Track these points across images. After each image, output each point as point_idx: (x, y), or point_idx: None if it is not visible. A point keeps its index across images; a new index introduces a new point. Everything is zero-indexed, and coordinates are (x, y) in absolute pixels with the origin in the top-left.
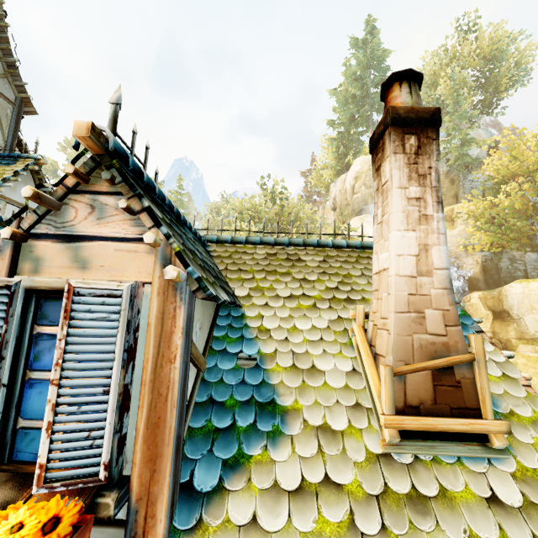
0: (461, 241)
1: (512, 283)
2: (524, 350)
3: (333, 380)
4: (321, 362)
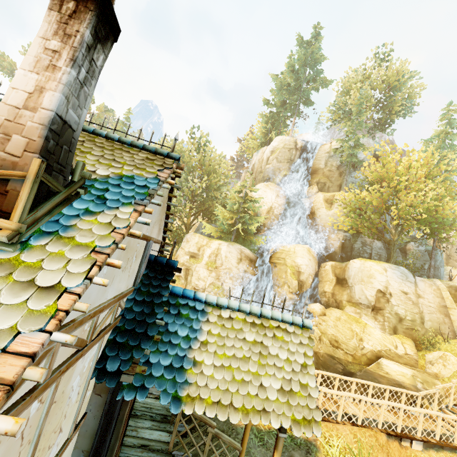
0: (331, 220)
1: (355, 259)
2: (349, 311)
3: None
4: None
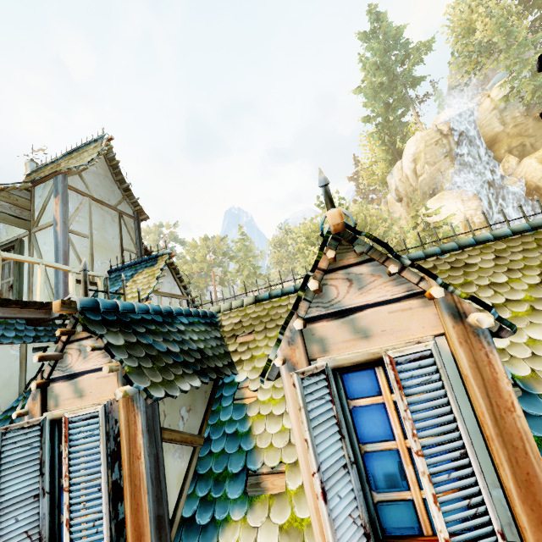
0: None
1: None
2: None
3: None
4: None
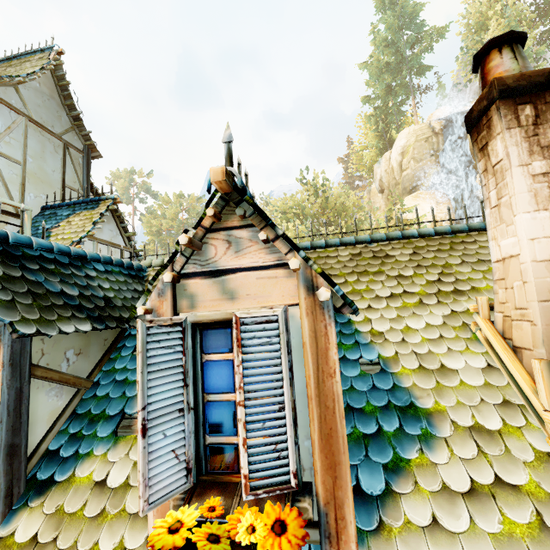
0: None
1: None
2: None
3: (469, 378)
4: (450, 361)
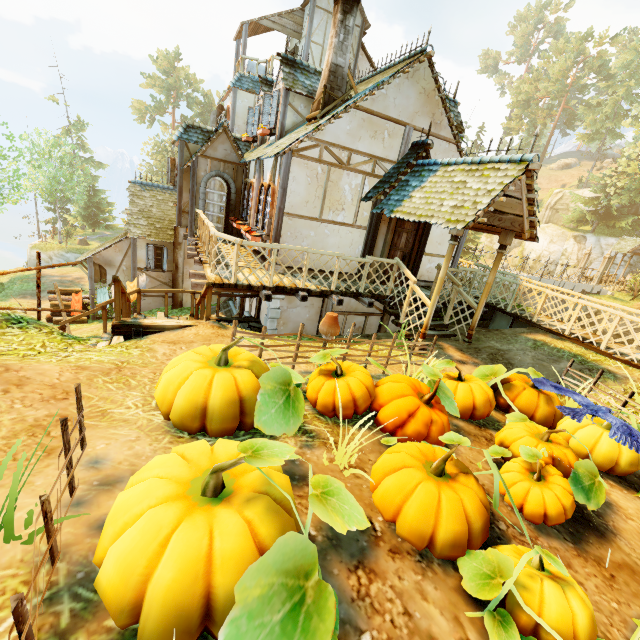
0: None
1: None
2: None
3: None
4: None
